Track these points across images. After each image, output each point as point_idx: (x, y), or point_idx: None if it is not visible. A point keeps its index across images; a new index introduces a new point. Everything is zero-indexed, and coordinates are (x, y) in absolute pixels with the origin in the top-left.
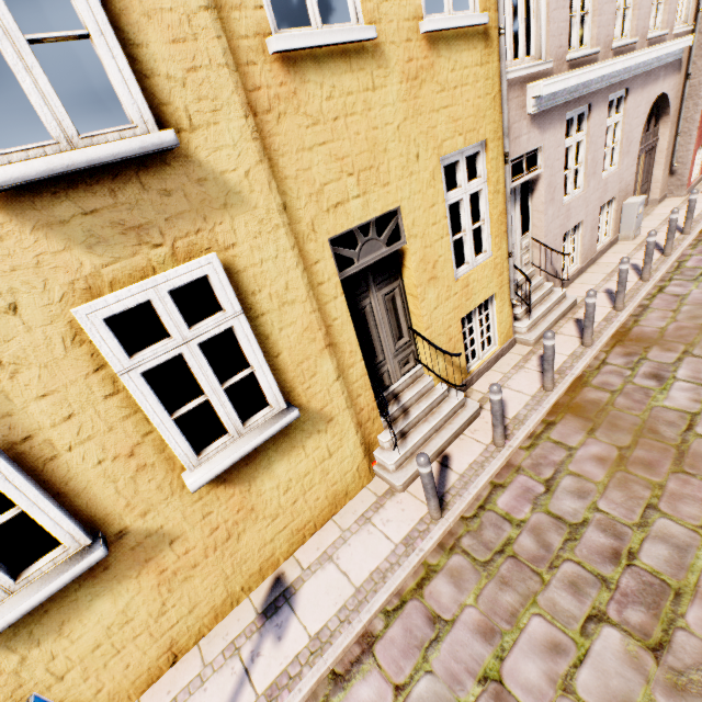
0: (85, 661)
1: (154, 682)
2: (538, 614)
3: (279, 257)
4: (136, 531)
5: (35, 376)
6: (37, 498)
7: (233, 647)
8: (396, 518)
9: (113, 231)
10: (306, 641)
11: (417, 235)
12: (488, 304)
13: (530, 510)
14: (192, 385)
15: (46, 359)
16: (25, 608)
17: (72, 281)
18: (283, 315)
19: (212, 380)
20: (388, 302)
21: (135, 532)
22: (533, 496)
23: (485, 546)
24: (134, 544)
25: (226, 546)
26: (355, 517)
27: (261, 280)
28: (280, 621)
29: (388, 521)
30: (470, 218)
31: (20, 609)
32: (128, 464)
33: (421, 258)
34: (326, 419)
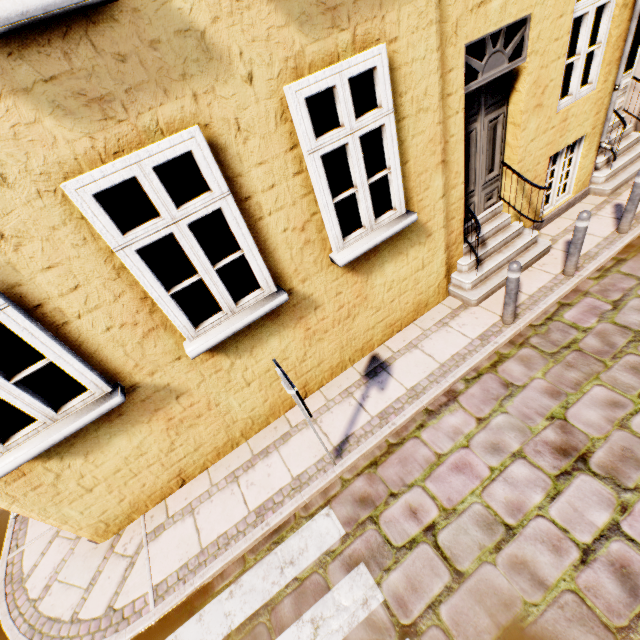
0: (260, 378)
1: (293, 407)
2: (599, 385)
3: (425, 58)
4: (297, 293)
5: (257, 146)
6: (252, 247)
7: (346, 392)
8: (471, 323)
9: (317, 11)
10: (404, 391)
11: (538, 51)
12: (575, 147)
13: (596, 321)
14: (346, 178)
15: (264, 131)
16: (245, 322)
17: (286, 59)
18: (417, 122)
19: (362, 174)
20: (490, 130)
21: (297, 294)
22: (600, 312)
23: (552, 344)
24: (295, 303)
25: (345, 323)
26: (434, 322)
27: (408, 81)
28: (380, 380)
29: (464, 325)
30: (588, 39)
31: (242, 322)
32: (300, 237)
33: (535, 80)
34: (426, 234)
